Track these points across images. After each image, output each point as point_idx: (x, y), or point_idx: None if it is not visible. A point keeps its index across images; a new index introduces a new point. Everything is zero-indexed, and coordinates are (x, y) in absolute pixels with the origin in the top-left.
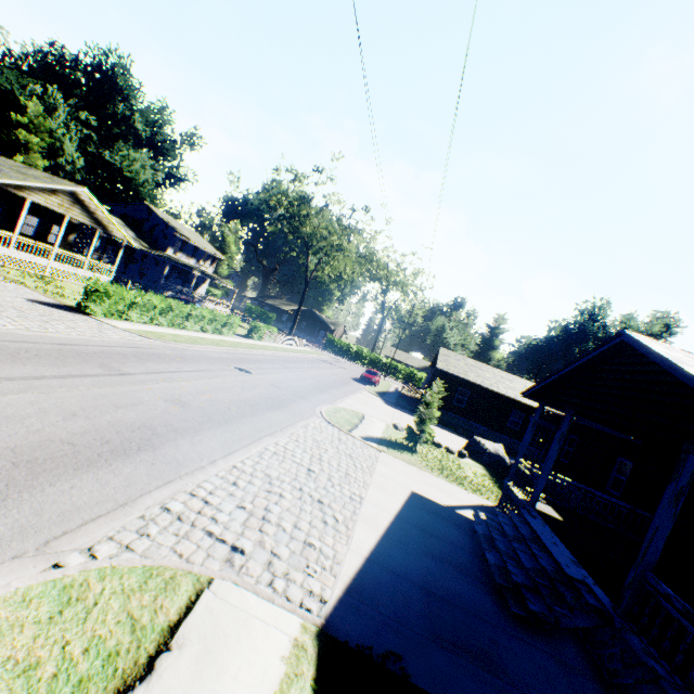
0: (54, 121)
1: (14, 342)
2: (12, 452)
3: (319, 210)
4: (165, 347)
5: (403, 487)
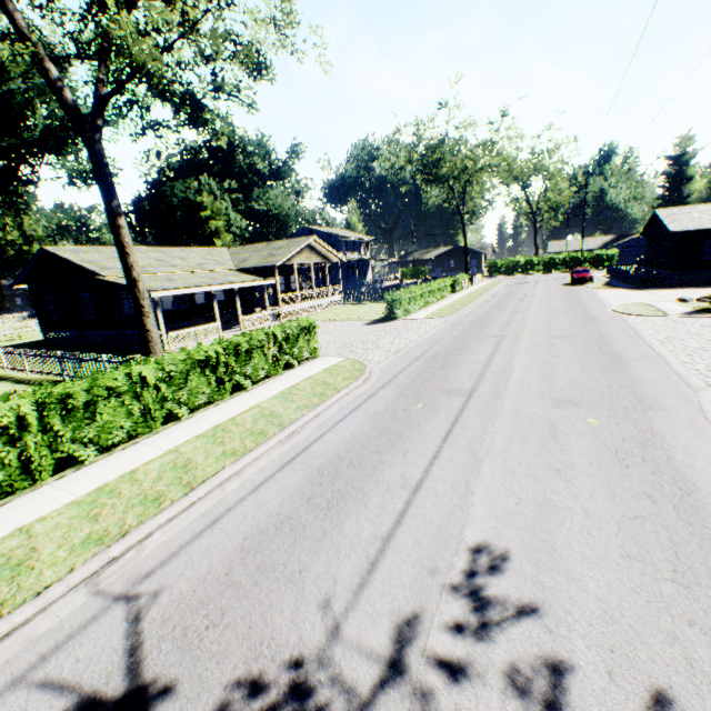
0: (217, 202)
1: (438, 342)
2: (587, 371)
3: (454, 145)
4: (460, 318)
5: None
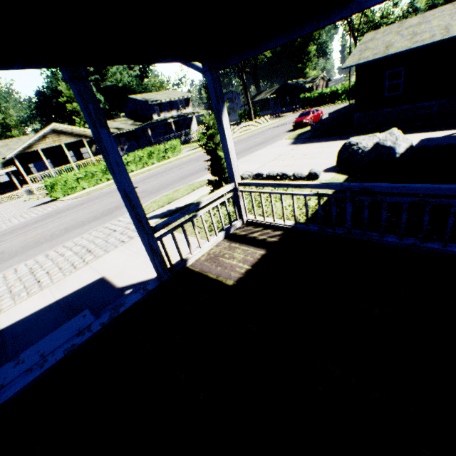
0: None
1: None
2: None
3: None
4: (81, 200)
5: (96, 275)
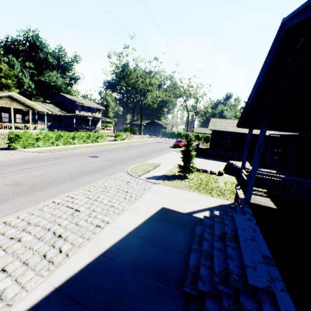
0: (16, 71)
1: None
2: None
3: (133, 68)
4: (49, 155)
5: (156, 206)
